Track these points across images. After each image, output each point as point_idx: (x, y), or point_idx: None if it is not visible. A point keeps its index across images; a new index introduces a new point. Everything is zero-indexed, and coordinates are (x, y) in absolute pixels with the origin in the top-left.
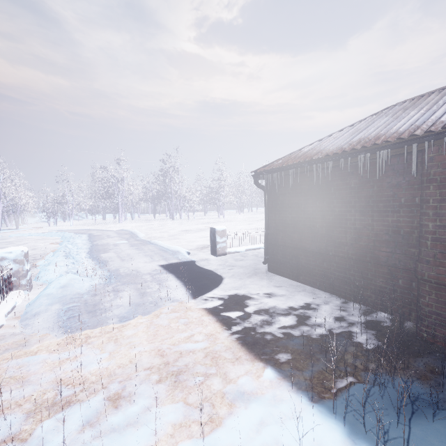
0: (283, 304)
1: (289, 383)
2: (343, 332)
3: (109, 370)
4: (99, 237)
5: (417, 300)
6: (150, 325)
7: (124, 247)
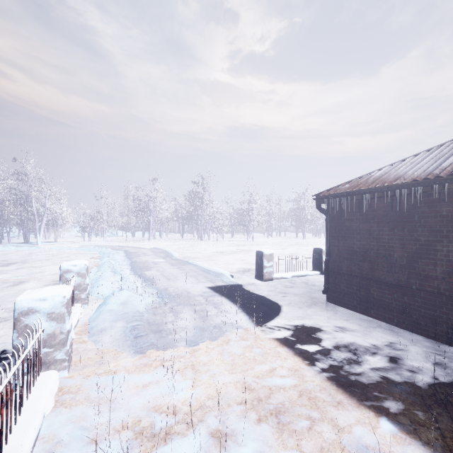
0: (363, 340)
1: (418, 441)
2: None
3: (198, 401)
4: (135, 255)
5: None
6: (223, 353)
7: (165, 266)
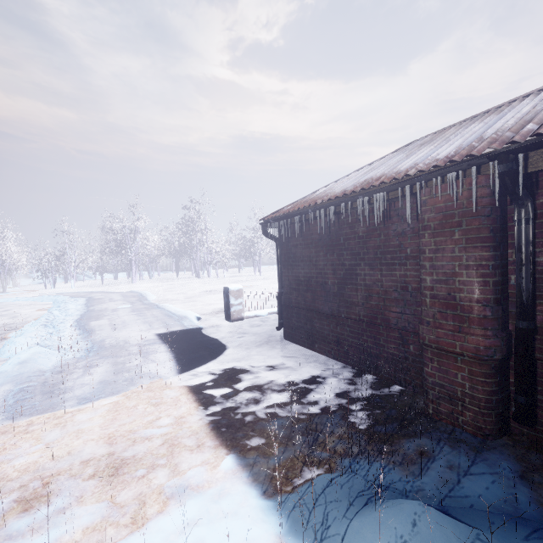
0: (285, 378)
1: (246, 474)
2: (338, 411)
3: (39, 464)
4: (99, 301)
5: (422, 369)
6: (112, 408)
7: (122, 313)
